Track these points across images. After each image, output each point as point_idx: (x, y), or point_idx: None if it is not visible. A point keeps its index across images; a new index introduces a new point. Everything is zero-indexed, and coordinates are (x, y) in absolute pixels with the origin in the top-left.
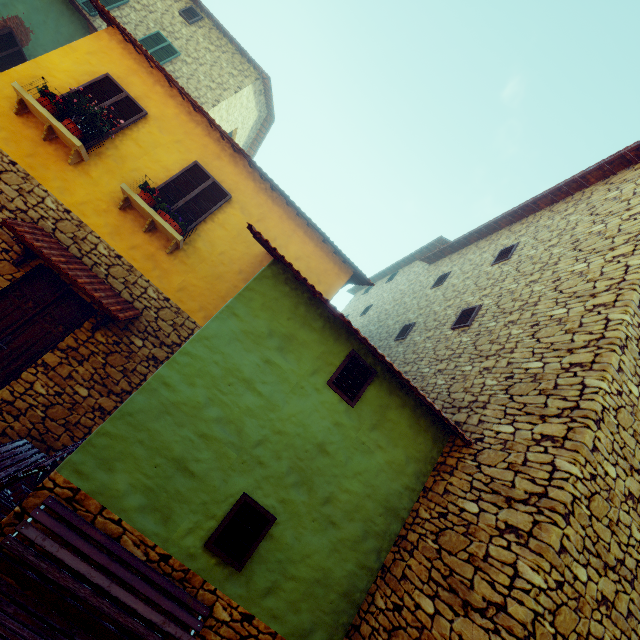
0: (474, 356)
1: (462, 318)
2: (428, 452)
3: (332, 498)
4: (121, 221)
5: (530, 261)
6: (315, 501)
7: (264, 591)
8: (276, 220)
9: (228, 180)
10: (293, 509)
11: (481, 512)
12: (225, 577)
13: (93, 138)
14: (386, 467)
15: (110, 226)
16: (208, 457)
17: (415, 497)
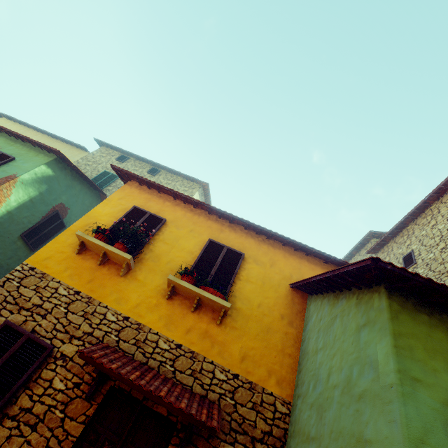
0: None
1: None
2: None
3: None
4: (171, 309)
5: None
6: None
7: None
8: (283, 260)
9: (235, 244)
10: None
11: None
12: None
13: (134, 250)
14: None
15: (163, 318)
16: None
17: None
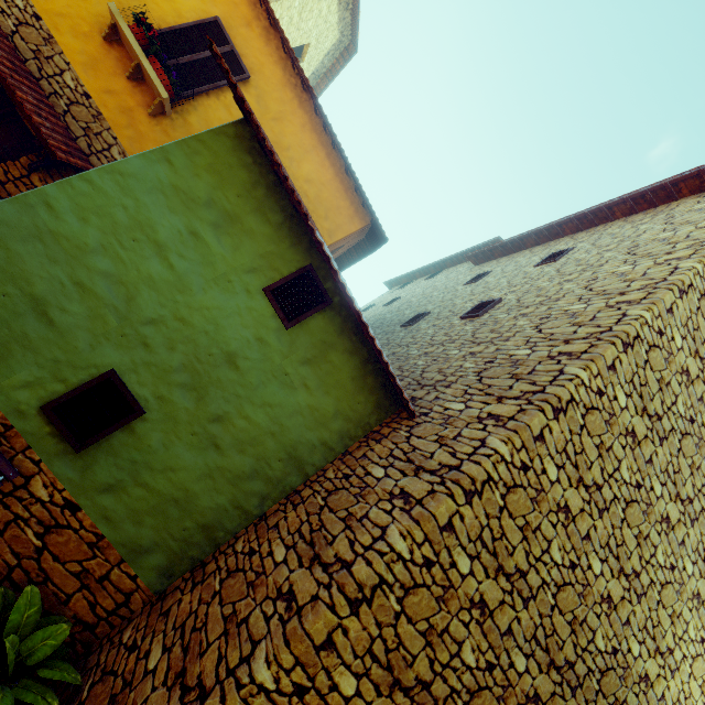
0: (467, 342)
1: (476, 309)
2: (365, 416)
3: (225, 419)
4: (102, 55)
5: (576, 263)
6: (202, 414)
7: (103, 486)
8: (297, 127)
9: (252, 57)
10: (171, 412)
11: (385, 477)
12: (57, 452)
13: None
14: (306, 411)
15: (87, 55)
16: (79, 311)
17: (331, 457)
